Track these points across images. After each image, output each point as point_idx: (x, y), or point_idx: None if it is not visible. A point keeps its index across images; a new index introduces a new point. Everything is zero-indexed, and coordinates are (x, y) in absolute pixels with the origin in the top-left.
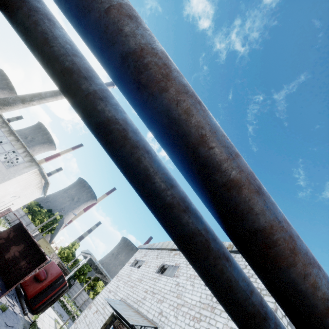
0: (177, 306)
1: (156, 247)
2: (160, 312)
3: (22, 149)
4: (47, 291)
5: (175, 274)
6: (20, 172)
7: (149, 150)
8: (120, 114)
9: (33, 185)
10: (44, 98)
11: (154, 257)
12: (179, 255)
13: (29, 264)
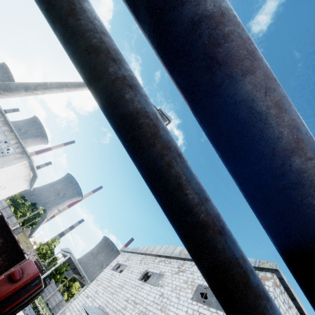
0: None
1: (140, 251)
2: None
3: (14, 140)
4: (20, 293)
5: (159, 283)
6: (9, 163)
7: (180, 153)
8: (150, 107)
9: (20, 177)
10: (49, 89)
11: (138, 262)
12: (164, 263)
13: (4, 262)
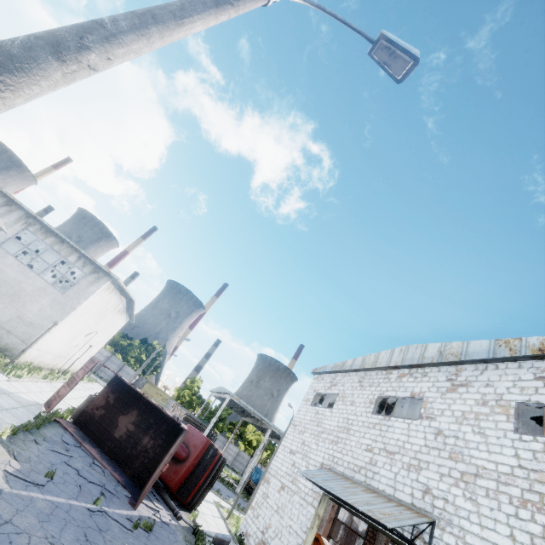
0: (462, 476)
1: (351, 367)
2: (424, 490)
3: (74, 254)
4: (196, 473)
5: (420, 413)
6: (86, 294)
7: None
8: None
9: (110, 310)
10: (117, 39)
11: (356, 386)
12: (412, 377)
13: (155, 440)
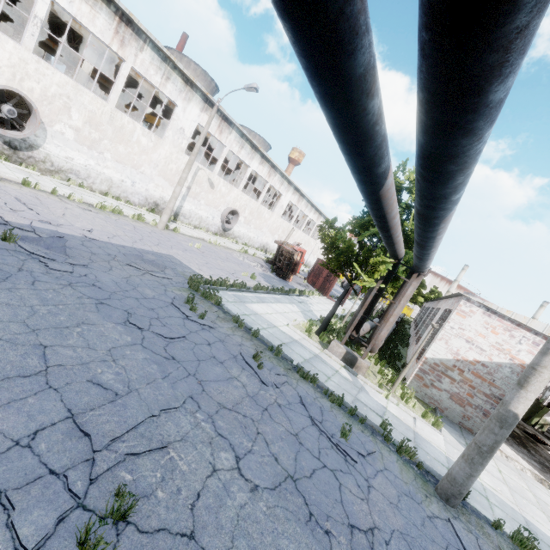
0: None
1: None
2: None
3: None
4: None
5: None
6: None
7: None
8: None
9: None
10: None
11: None
12: None
13: None
